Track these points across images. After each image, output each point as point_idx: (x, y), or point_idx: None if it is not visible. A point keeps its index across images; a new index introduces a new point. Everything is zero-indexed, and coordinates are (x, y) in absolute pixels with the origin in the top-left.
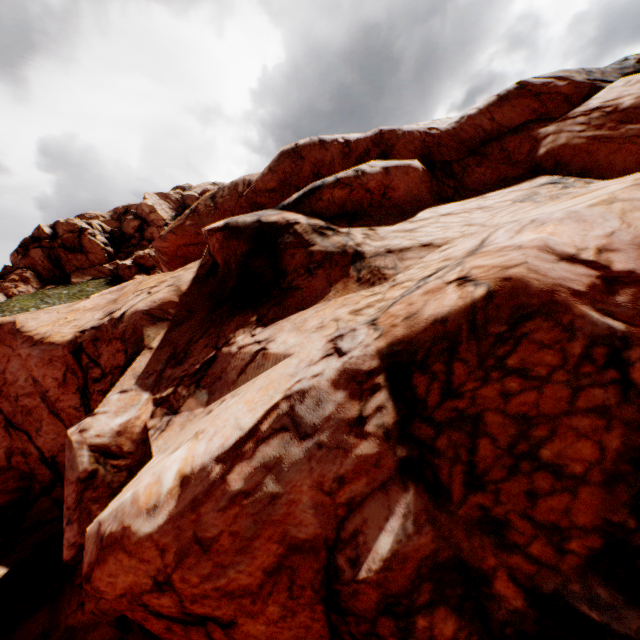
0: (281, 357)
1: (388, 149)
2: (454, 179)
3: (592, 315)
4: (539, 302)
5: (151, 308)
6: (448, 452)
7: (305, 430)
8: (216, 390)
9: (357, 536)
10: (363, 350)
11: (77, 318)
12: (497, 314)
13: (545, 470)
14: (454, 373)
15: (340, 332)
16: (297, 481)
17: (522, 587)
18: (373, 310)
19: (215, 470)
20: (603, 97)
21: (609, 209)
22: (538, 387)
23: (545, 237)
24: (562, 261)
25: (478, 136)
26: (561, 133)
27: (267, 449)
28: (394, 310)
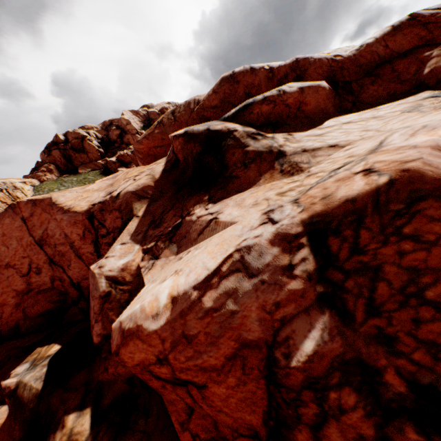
0: (228, 224)
1: (302, 73)
2: (352, 95)
3: None
4: (431, 187)
5: (137, 190)
6: (354, 290)
7: (252, 272)
8: (183, 245)
9: (288, 340)
10: (290, 220)
11: (89, 196)
12: (396, 196)
13: (428, 305)
14: (360, 237)
15: (271, 208)
16: (248, 304)
17: (405, 379)
18: (294, 193)
19: (194, 294)
20: None
21: None
22: (427, 248)
23: (437, 139)
24: None
25: (373, 60)
26: None
27: (227, 283)
28: (312, 193)
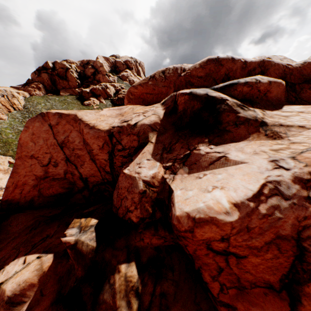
0: (239, 162)
1: (265, 70)
2: (295, 93)
3: None
4: None
5: (151, 124)
6: None
7: (286, 197)
8: (193, 168)
9: (310, 238)
10: (300, 170)
11: (105, 119)
12: None
13: None
14: None
15: (273, 158)
16: (288, 215)
17: None
18: (287, 152)
19: (251, 204)
20: None
21: None
22: None
23: None
24: None
25: None
26: None
27: (271, 201)
28: (307, 155)
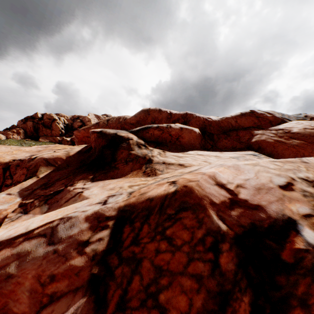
0: (85, 198)
1: (187, 121)
2: (213, 141)
3: (213, 217)
4: (193, 202)
5: (49, 158)
6: (119, 279)
7: (54, 239)
8: (52, 207)
9: None
10: (113, 204)
11: (17, 153)
12: (174, 203)
13: (158, 309)
14: (142, 230)
15: (116, 193)
16: (28, 270)
17: None
18: (137, 187)
19: None
20: (285, 125)
21: (253, 168)
22: (173, 251)
23: (216, 172)
24: (216, 185)
25: (228, 126)
26: (263, 135)
27: (27, 244)
28: (142, 189)
